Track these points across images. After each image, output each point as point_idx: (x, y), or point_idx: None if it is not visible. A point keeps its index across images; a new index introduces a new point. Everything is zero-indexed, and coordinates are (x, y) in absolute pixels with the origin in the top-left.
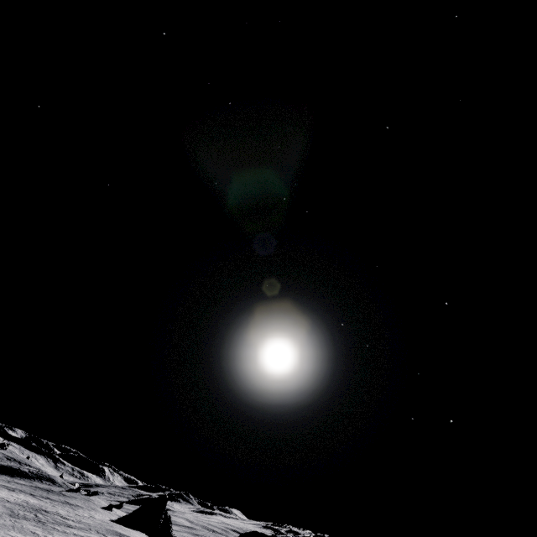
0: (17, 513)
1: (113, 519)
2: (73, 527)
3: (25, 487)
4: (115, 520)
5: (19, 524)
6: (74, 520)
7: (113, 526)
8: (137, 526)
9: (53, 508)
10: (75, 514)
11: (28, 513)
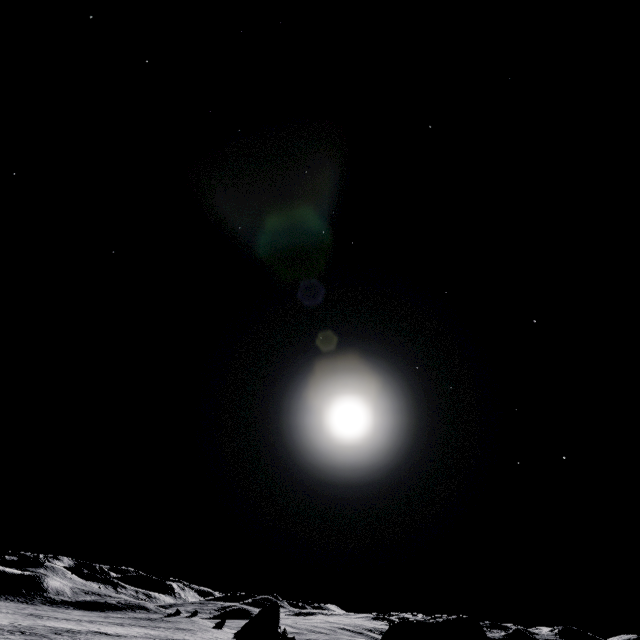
0: None
1: (231, 637)
2: None
3: (127, 620)
4: (233, 638)
5: None
6: None
7: None
8: None
9: (176, 635)
10: (201, 638)
11: None
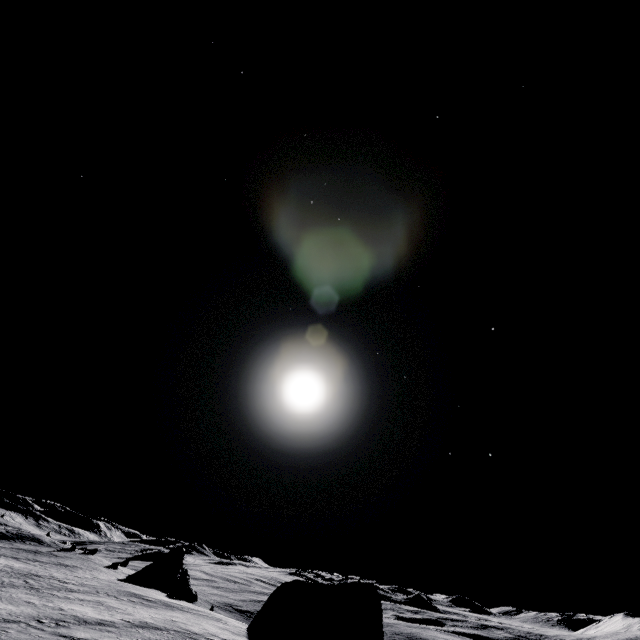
0: (0, 581)
1: (121, 579)
2: (76, 591)
3: (4, 550)
4: (123, 579)
5: (7, 594)
6: (75, 583)
7: (124, 586)
8: (150, 584)
9: (45, 571)
10: (74, 577)
11: (15, 580)
